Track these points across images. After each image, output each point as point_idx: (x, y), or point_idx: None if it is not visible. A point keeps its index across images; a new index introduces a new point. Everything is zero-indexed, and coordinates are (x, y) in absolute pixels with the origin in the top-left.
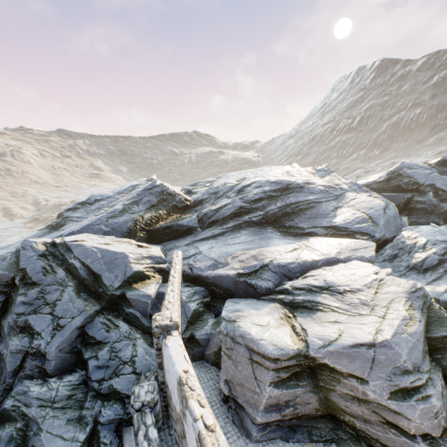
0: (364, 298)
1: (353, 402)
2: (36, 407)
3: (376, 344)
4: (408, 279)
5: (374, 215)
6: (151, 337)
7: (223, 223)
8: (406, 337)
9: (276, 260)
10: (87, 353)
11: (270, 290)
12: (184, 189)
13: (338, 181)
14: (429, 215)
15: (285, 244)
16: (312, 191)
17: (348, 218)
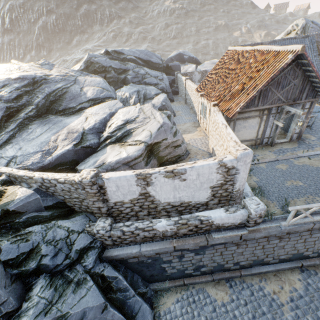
0: (143, 117)
1: (166, 150)
2: (45, 317)
3: (162, 125)
4: None
5: (104, 87)
6: (60, 218)
7: (1, 128)
8: (165, 119)
9: (86, 127)
10: (31, 265)
11: (99, 143)
12: None
13: (65, 70)
14: (118, 84)
15: (77, 119)
16: (55, 80)
17: (93, 92)
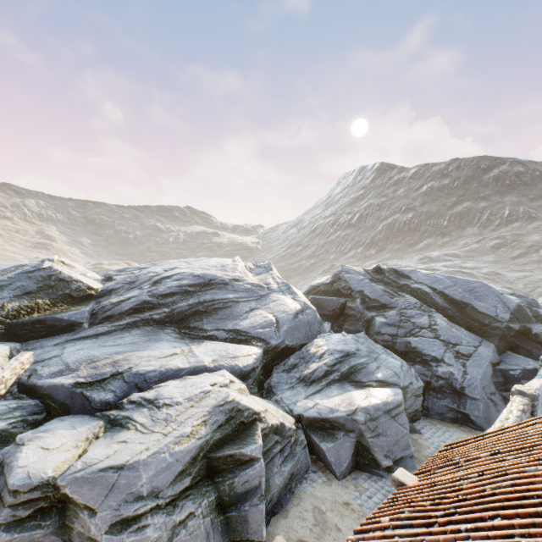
0: (173, 413)
1: None
2: None
3: (126, 466)
4: (292, 392)
5: (282, 319)
6: None
7: (119, 319)
8: (165, 457)
9: (137, 367)
10: None
11: (110, 404)
12: (107, 274)
13: (271, 280)
14: (357, 322)
15: (168, 347)
16: (237, 288)
17: (257, 321)
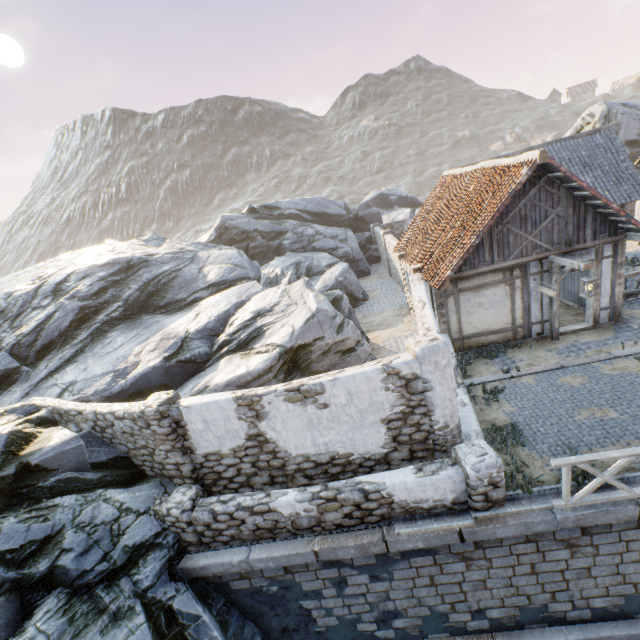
0: (287, 303)
1: (324, 358)
2: None
3: (315, 314)
4: None
5: (237, 262)
6: (115, 486)
7: (67, 340)
8: (323, 302)
9: (192, 329)
10: (41, 565)
11: (209, 354)
12: None
13: (180, 245)
14: (268, 255)
15: (182, 316)
16: (162, 261)
17: (219, 273)
